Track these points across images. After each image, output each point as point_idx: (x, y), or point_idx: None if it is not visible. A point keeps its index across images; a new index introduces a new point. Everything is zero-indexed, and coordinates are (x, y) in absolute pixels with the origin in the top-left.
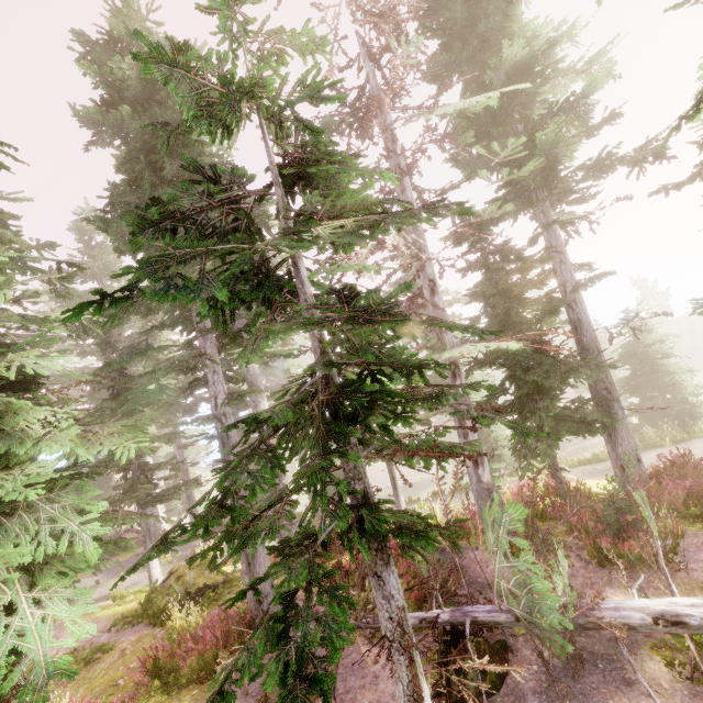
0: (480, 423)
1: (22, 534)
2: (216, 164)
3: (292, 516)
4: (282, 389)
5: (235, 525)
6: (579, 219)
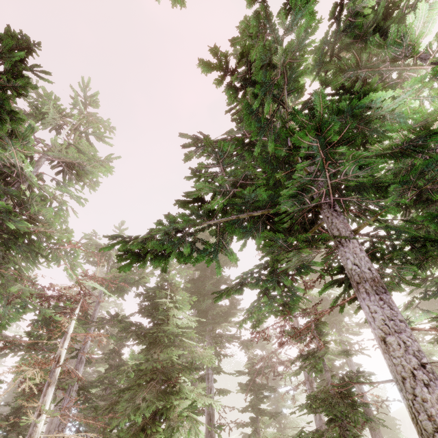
0: (366, 421)
1: (180, 436)
2: (224, 278)
3: (337, 433)
4: (320, 390)
5: (319, 434)
6: (355, 343)
